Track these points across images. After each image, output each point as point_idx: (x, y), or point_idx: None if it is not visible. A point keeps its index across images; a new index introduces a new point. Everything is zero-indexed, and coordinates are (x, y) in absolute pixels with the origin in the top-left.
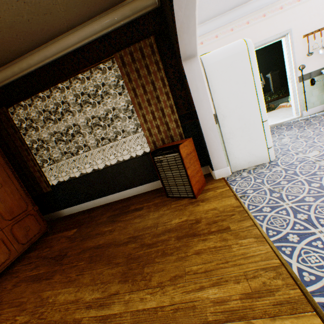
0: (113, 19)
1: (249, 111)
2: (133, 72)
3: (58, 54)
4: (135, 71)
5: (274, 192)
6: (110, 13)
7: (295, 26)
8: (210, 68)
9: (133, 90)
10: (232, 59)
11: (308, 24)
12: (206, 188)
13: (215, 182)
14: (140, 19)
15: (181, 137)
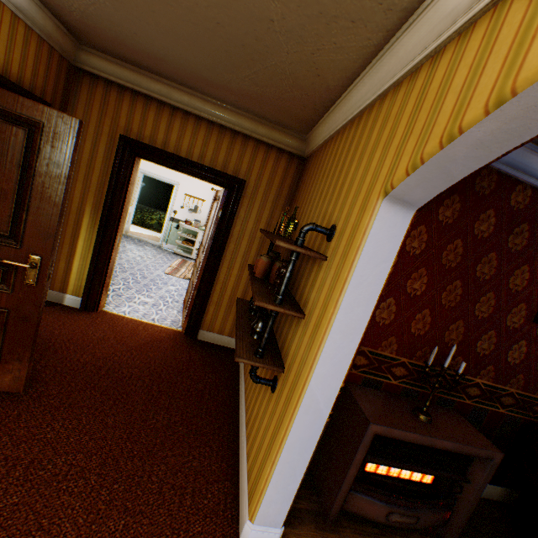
0: None
1: None
2: None
3: None
4: None
5: None
6: None
7: (183, 184)
8: None
9: None
10: None
11: (191, 188)
12: None
13: None
14: None
15: None
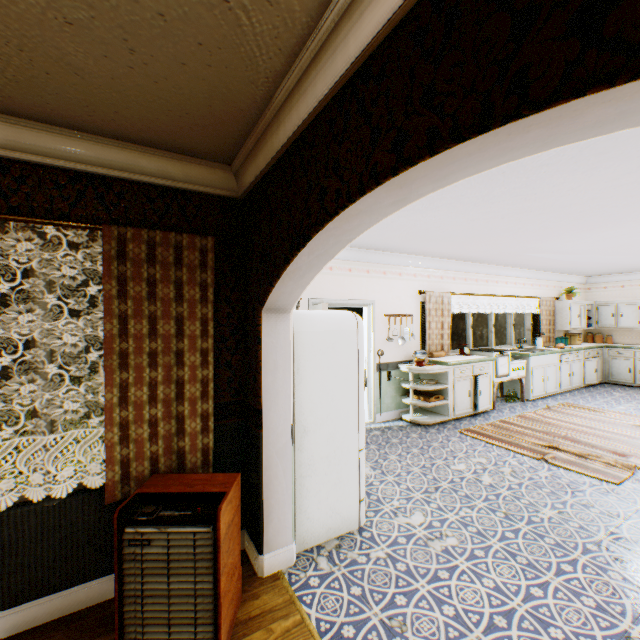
0: (135, 163)
1: (345, 428)
2: (140, 280)
3: None
4: (148, 281)
5: (394, 634)
6: (136, 151)
7: (379, 299)
8: (304, 338)
9: (121, 318)
10: (336, 337)
11: (390, 303)
12: (245, 613)
13: (264, 589)
14: (197, 196)
15: (207, 456)
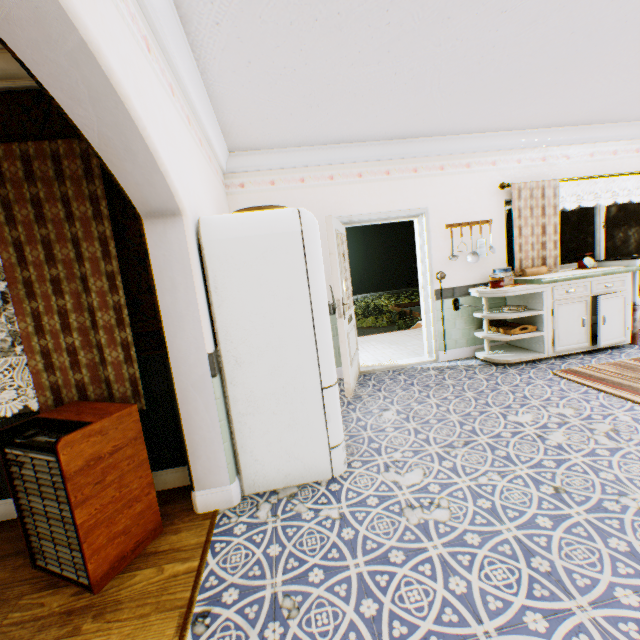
0: None
1: (296, 360)
2: (25, 202)
3: None
4: (32, 203)
5: (276, 617)
6: None
7: (435, 205)
8: (218, 249)
9: (17, 246)
10: (267, 244)
11: (453, 208)
12: (154, 546)
13: (188, 526)
14: None
15: (137, 387)
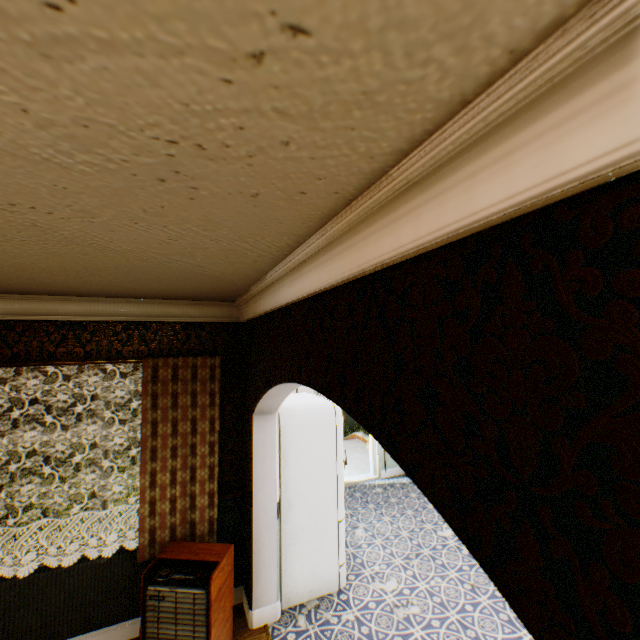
0: (166, 310)
1: (325, 502)
2: (167, 394)
3: (23, 314)
4: (172, 395)
5: None
6: (167, 303)
7: None
8: (289, 430)
9: (153, 423)
10: (317, 426)
11: None
12: None
13: (251, 639)
14: (210, 324)
15: (213, 525)
